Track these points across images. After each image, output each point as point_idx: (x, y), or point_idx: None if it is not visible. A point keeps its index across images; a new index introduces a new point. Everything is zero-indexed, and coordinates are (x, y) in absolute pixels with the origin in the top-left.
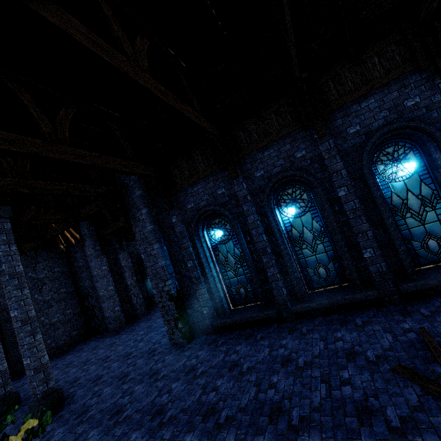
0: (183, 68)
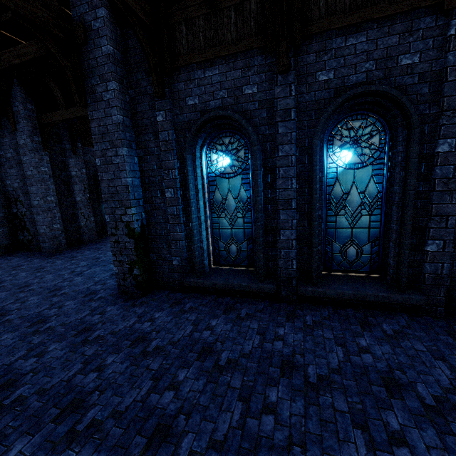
0: None
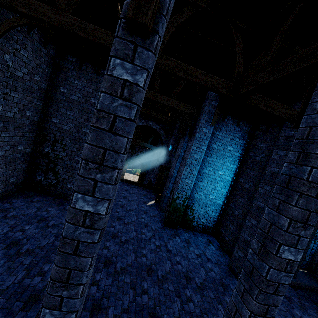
0: None
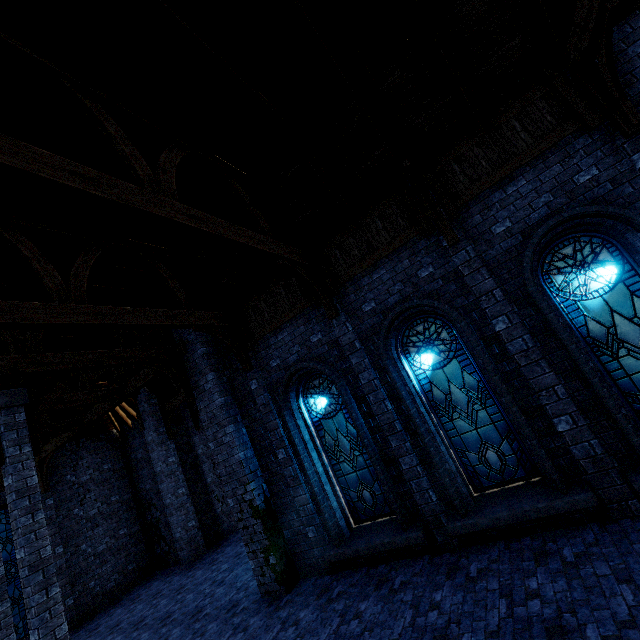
0: (242, 177)
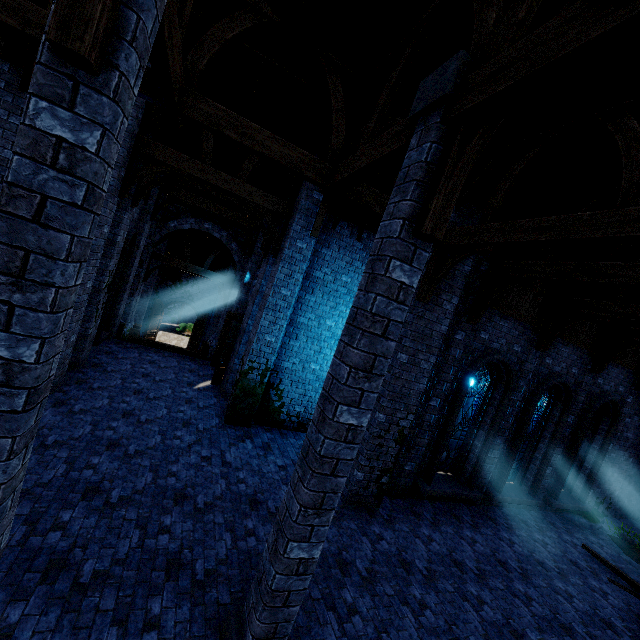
0: None
